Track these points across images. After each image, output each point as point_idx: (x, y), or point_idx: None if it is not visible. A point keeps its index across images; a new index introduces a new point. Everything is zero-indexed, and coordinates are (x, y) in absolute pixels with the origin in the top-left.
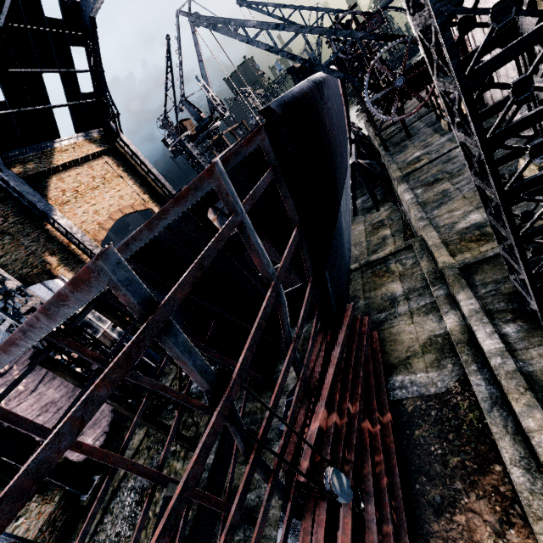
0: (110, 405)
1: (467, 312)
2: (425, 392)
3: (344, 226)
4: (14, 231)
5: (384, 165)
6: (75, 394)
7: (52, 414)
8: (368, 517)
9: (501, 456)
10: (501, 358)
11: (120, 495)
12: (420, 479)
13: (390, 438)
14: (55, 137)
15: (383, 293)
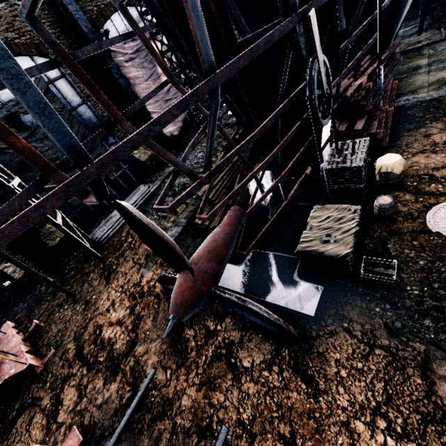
0: None
1: None
2: (422, 99)
3: None
4: None
5: None
6: (166, 98)
7: (154, 101)
8: (373, 124)
9: None
10: None
11: (192, 154)
12: (403, 124)
13: (390, 114)
14: None
15: (409, 65)
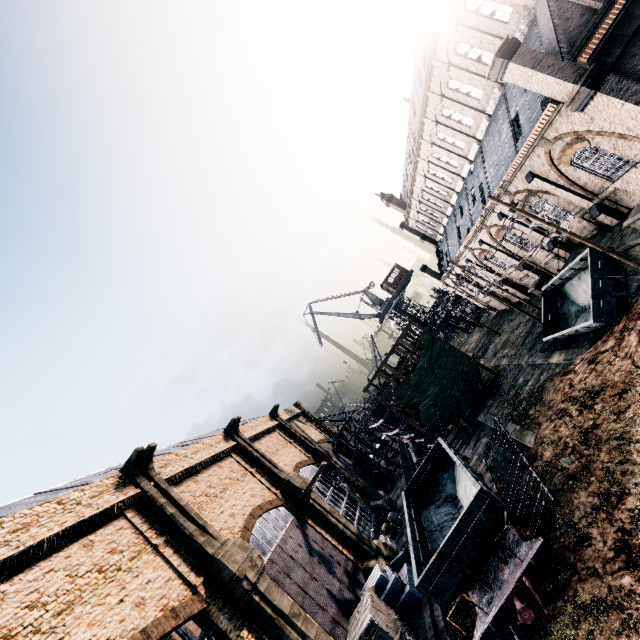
0: None
1: None
2: None
3: None
4: None
5: None
6: None
7: None
8: None
9: None
10: None
11: None
12: None
13: None
14: None
15: None
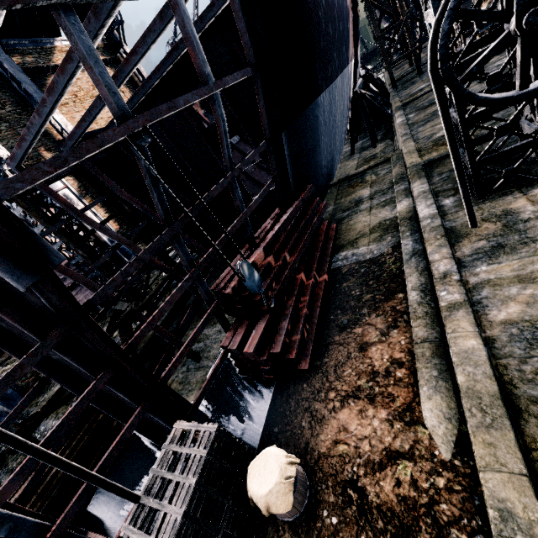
0: (82, 256)
1: (417, 194)
2: (362, 259)
3: (323, 126)
4: (11, 119)
5: (390, 103)
6: (62, 276)
7: None
8: (281, 328)
9: (406, 288)
10: (431, 219)
11: None
12: (336, 313)
13: (321, 289)
14: (56, 34)
15: (352, 198)
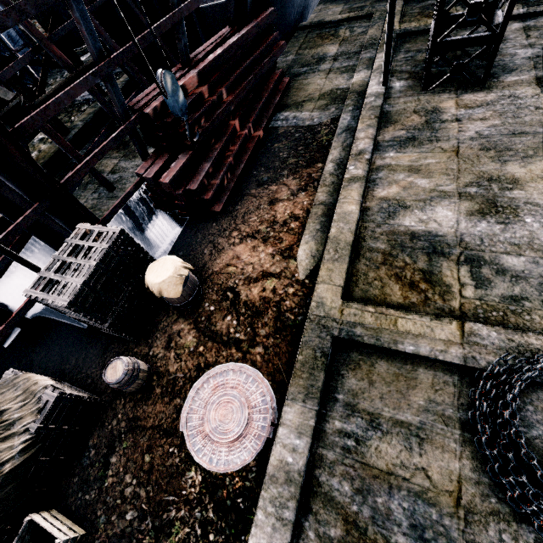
0: None
1: (376, 67)
2: (301, 124)
3: None
4: None
5: None
6: None
7: None
8: (202, 169)
9: (326, 160)
10: (375, 98)
11: None
12: (259, 169)
13: (252, 144)
14: None
15: (316, 52)
